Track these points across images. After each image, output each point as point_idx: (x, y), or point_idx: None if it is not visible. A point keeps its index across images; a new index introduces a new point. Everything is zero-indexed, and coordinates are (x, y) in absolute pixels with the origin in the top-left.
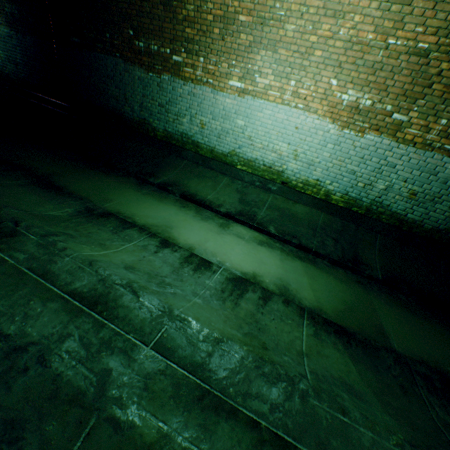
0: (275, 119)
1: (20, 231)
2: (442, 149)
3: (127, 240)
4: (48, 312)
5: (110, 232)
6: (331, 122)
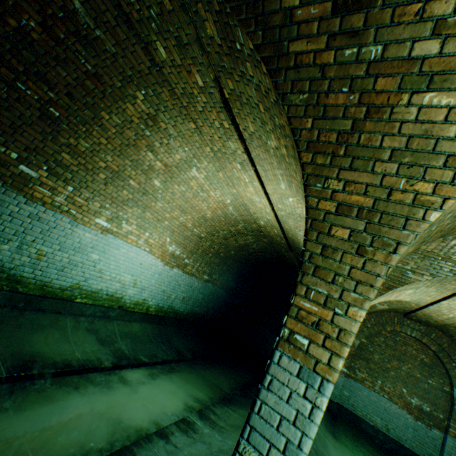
0: (129, 256)
1: None
2: (196, 275)
3: None
4: None
5: None
6: (161, 261)
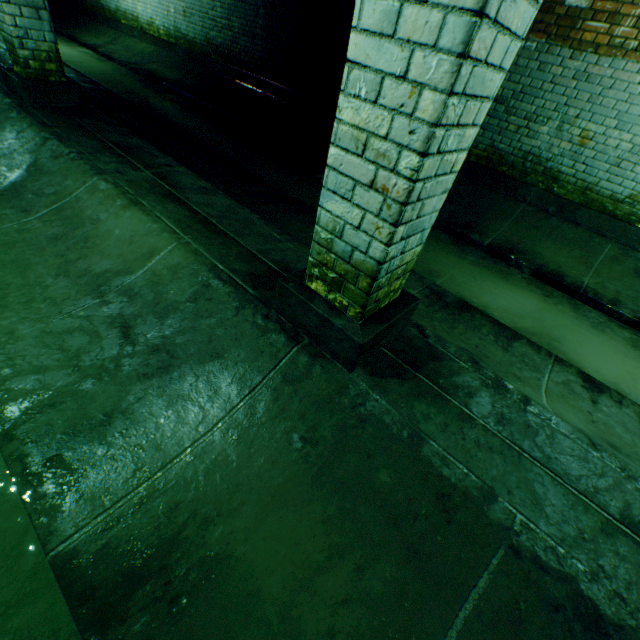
0: None
1: (436, 349)
2: None
3: (533, 368)
4: (632, 571)
5: (496, 346)
6: None
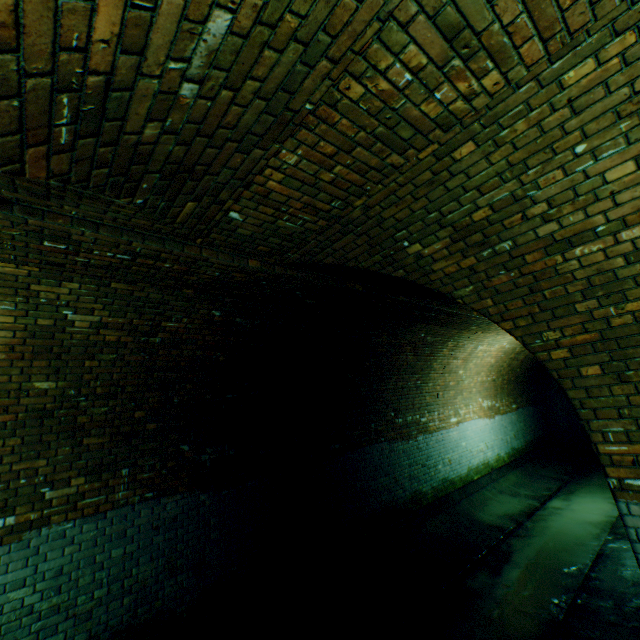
0: (473, 430)
1: None
2: (508, 411)
3: None
4: None
5: None
6: (486, 418)
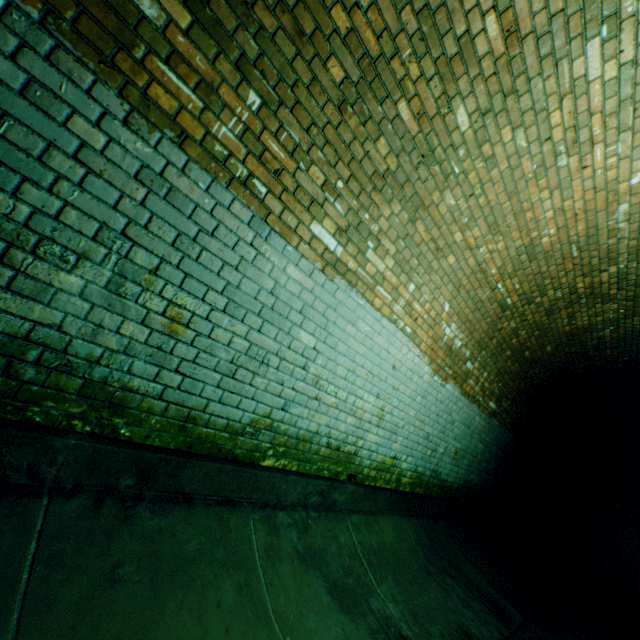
0: (373, 344)
1: None
2: (478, 401)
3: None
4: None
5: None
6: (428, 363)
